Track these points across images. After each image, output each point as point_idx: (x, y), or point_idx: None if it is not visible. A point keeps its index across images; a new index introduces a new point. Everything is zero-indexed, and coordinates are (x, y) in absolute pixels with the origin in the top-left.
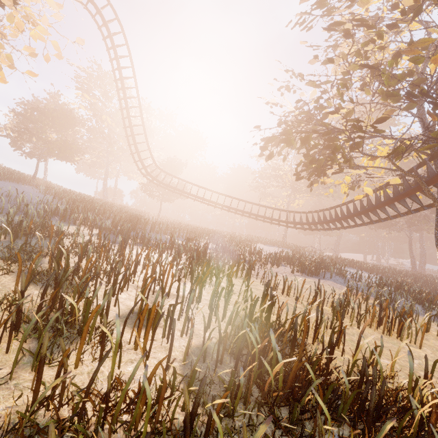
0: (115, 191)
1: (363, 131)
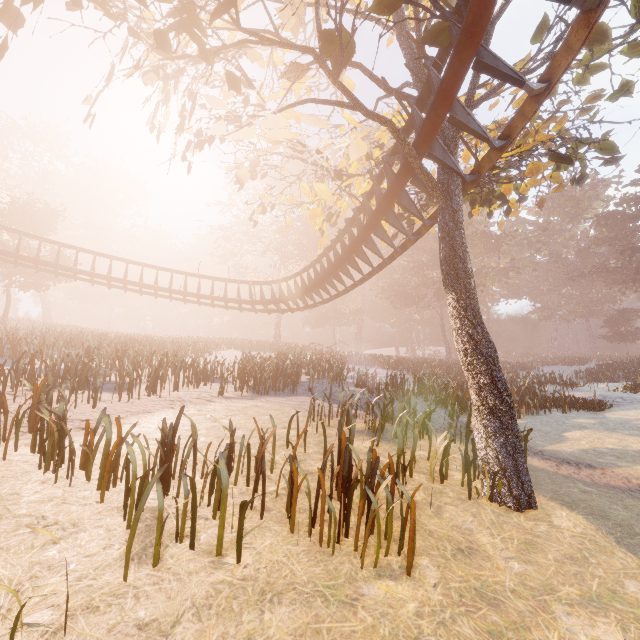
0: None
1: None
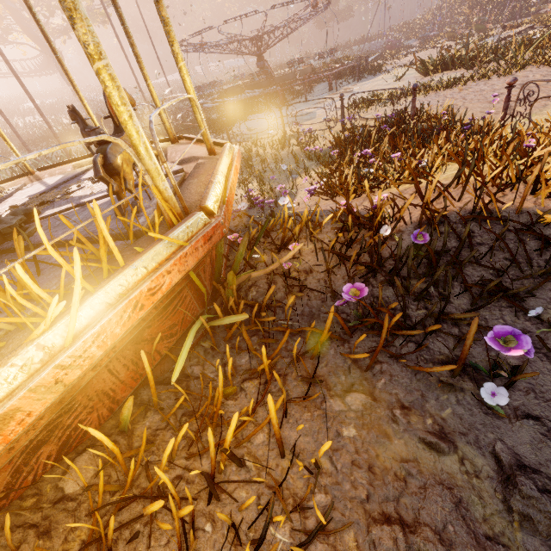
0: None
1: None
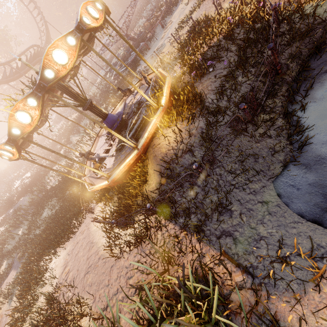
0: None
1: None
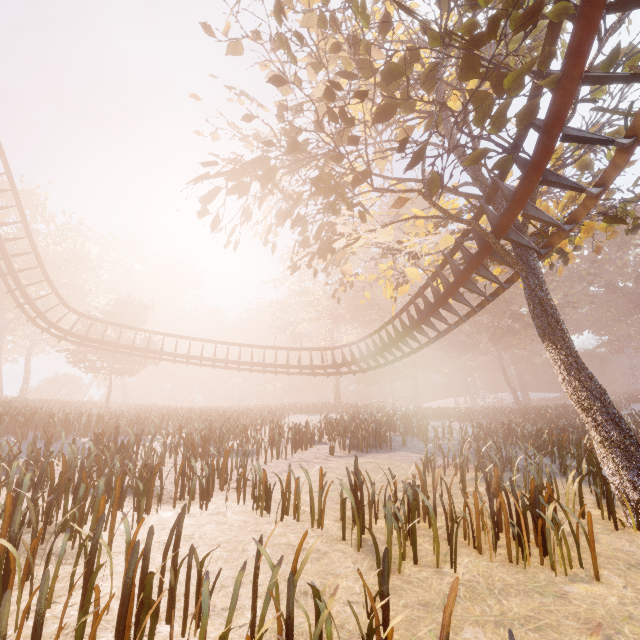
0: (26, 377)
1: (351, 122)
